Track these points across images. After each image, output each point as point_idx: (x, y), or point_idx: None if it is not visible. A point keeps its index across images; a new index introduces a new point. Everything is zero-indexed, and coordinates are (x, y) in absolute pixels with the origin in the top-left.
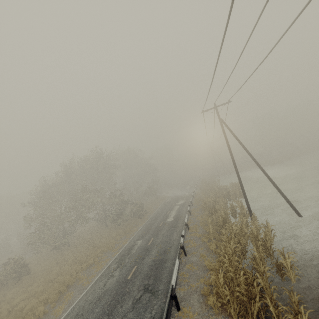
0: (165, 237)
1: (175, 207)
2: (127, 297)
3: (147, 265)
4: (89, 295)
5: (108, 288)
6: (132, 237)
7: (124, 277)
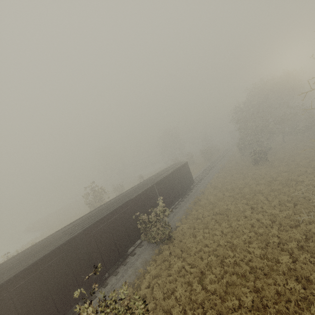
0: None
1: None
2: None
3: None
4: None
5: None
6: None
7: None
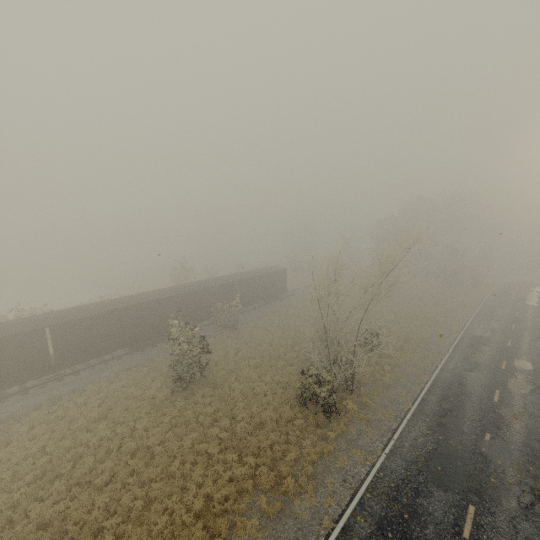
0: (536, 316)
1: (531, 292)
2: (522, 336)
3: (528, 328)
4: (477, 326)
5: (495, 327)
6: (481, 303)
7: (506, 326)
